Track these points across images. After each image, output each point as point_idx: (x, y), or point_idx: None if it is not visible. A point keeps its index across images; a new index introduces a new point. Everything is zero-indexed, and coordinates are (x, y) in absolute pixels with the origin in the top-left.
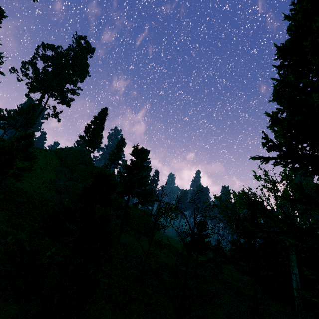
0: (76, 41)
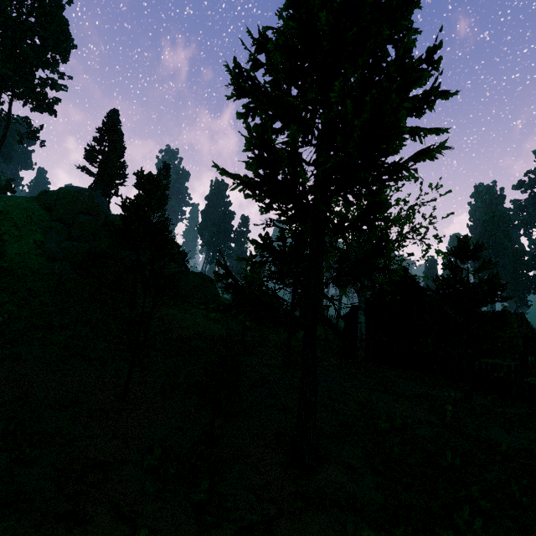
0: None
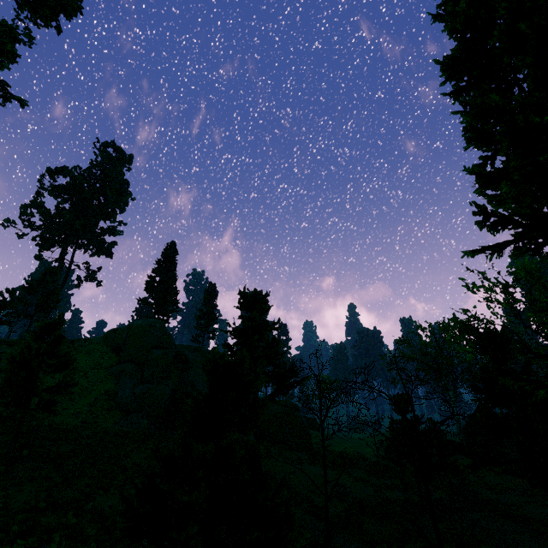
0: (100, 151)
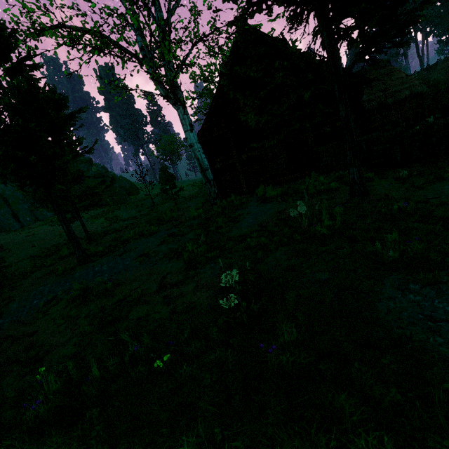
0: None
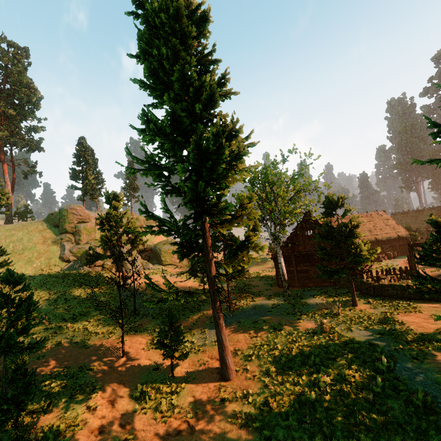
0: None
